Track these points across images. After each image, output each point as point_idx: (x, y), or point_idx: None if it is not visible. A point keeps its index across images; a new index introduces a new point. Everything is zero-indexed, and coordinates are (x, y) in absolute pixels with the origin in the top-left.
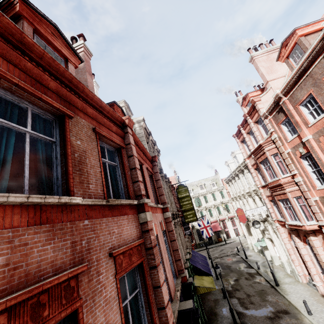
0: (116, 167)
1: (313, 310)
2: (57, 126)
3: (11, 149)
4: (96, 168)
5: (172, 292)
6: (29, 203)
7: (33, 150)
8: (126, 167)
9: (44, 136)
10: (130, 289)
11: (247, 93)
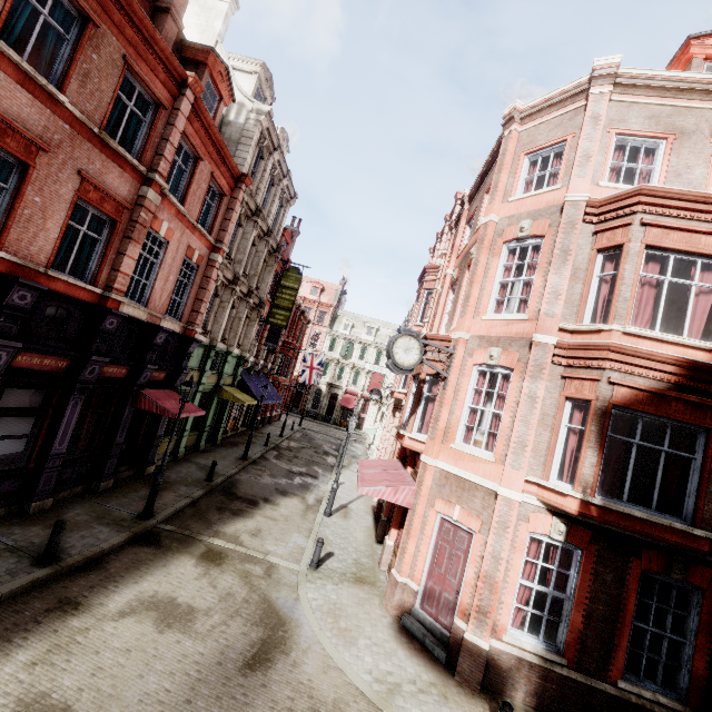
0: (143, 123)
1: (343, 486)
2: (78, 26)
3: (24, 20)
4: (106, 97)
5: (152, 305)
6: (22, 67)
7: (43, 34)
8: (155, 131)
9: (59, 28)
10: (93, 231)
11: None
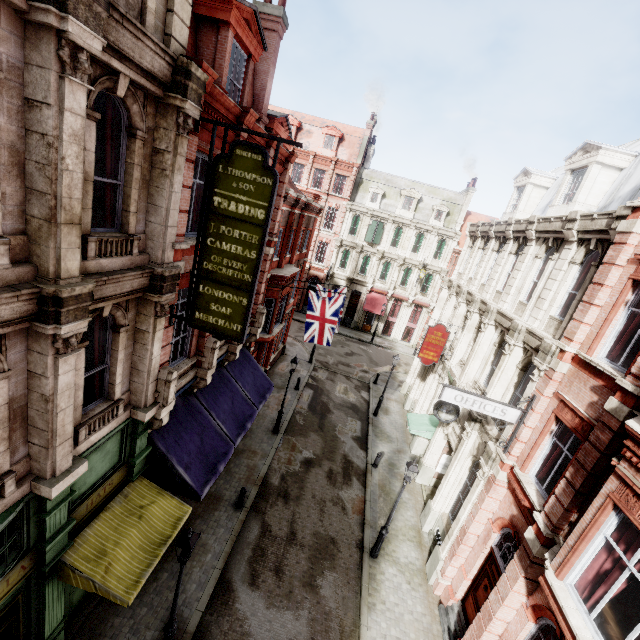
0: None
1: None
2: None
3: None
4: None
5: None
6: None
7: None
8: None
9: None
10: None
11: None
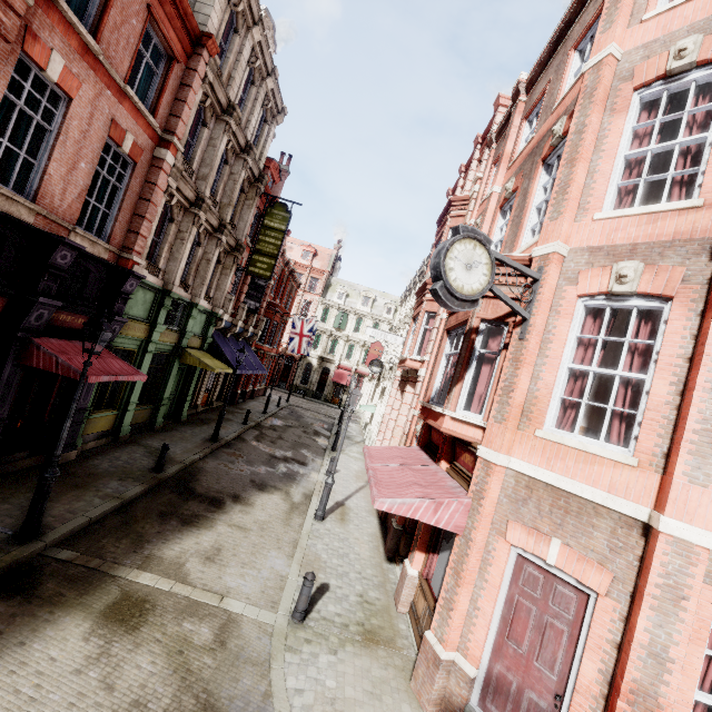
0: None
1: (338, 476)
2: None
3: None
4: None
5: (46, 202)
6: None
7: None
8: None
9: None
10: None
11: None
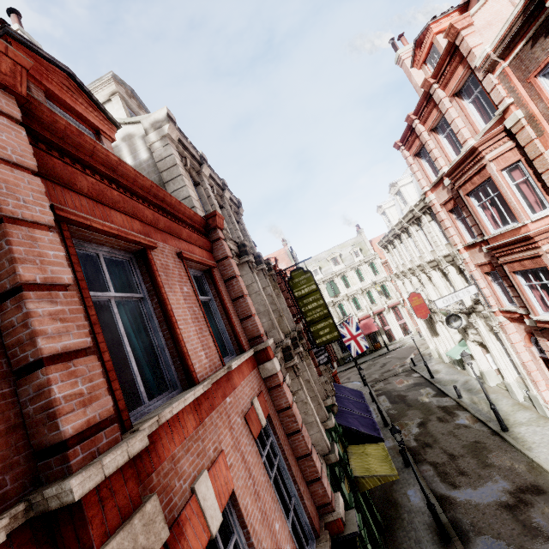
0: None
1: None
2: None
3: None
4: None
5: None
6: None
7: None
8: None
9: None
10: None
11: (427, 25)
